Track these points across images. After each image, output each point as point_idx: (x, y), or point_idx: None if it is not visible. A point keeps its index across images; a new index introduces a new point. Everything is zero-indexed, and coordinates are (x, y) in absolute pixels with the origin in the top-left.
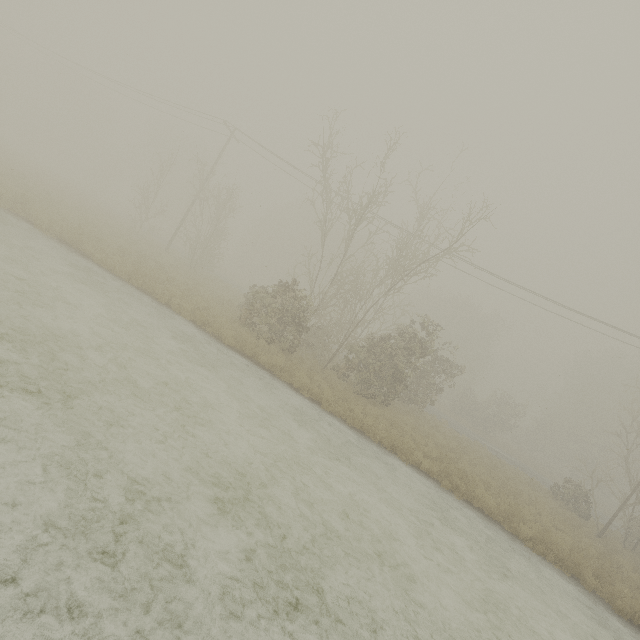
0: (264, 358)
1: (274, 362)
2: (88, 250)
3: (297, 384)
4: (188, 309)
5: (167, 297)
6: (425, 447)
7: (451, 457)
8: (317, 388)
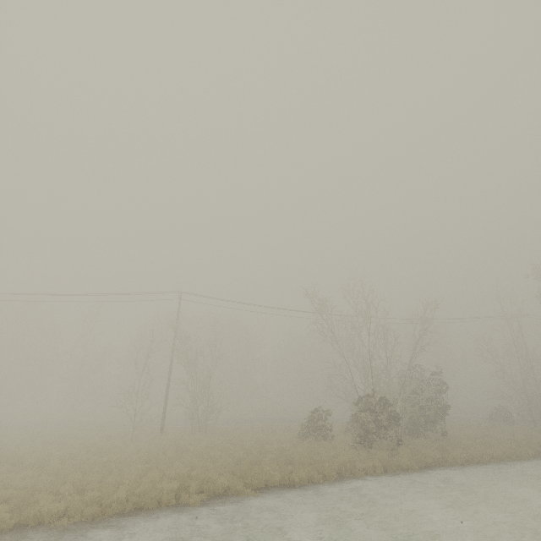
0: (430, 460)
1: (436, 458)
2: (277, 480)
3: (459, 461)
4: (369, 466)
5: (357, 468)
6: (504, 443)
7: (509, 439)
8: (463, 454)
